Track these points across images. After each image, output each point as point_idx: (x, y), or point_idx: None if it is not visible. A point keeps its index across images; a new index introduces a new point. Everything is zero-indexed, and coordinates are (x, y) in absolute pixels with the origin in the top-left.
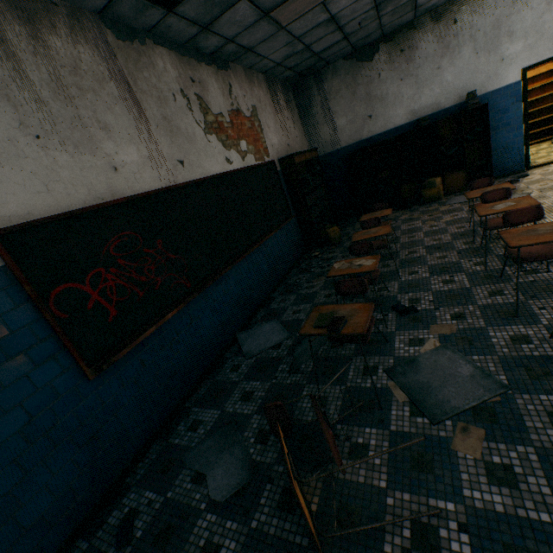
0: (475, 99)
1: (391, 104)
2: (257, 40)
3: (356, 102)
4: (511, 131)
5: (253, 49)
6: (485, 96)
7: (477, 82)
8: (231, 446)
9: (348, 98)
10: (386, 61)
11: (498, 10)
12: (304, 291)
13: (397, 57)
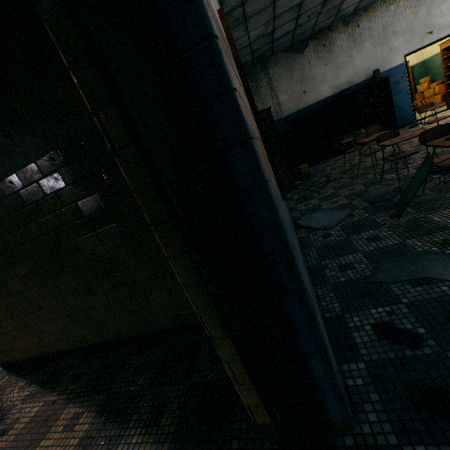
0: (379, 74)
1: (320, 83)
2: (255, 10)
3: (293, 82)
4: (403, 96)
5: (247, 20)
6: (383, 74)
7: (377, 65)
8: (418, 257)
9: (287, 79)
10: (314, 53)
11: (385, 19)
12: (320, 196)
13: (321, 50)
